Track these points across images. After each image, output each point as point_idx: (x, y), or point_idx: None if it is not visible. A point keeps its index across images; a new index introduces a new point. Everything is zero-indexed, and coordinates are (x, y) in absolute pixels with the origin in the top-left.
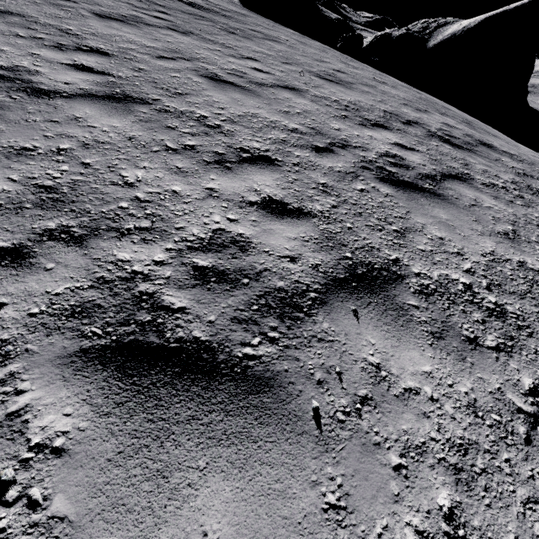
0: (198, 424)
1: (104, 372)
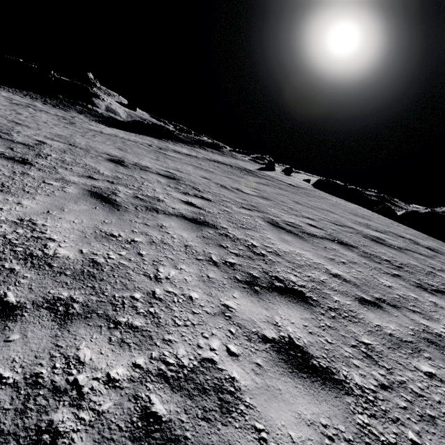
0: (286, 233)
1: (268, 223)
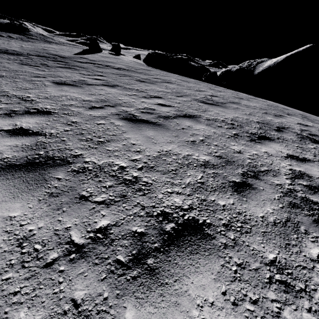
0: None
1: None
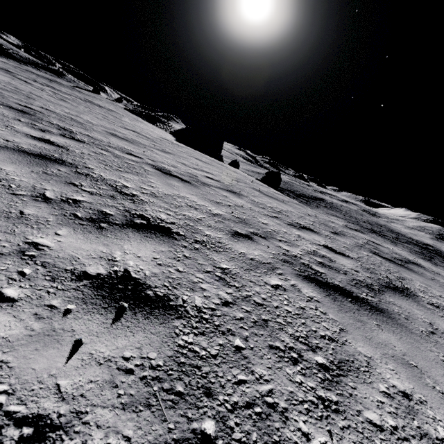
0: None
1: None
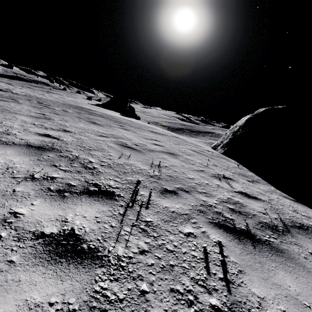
0: None
1: None
